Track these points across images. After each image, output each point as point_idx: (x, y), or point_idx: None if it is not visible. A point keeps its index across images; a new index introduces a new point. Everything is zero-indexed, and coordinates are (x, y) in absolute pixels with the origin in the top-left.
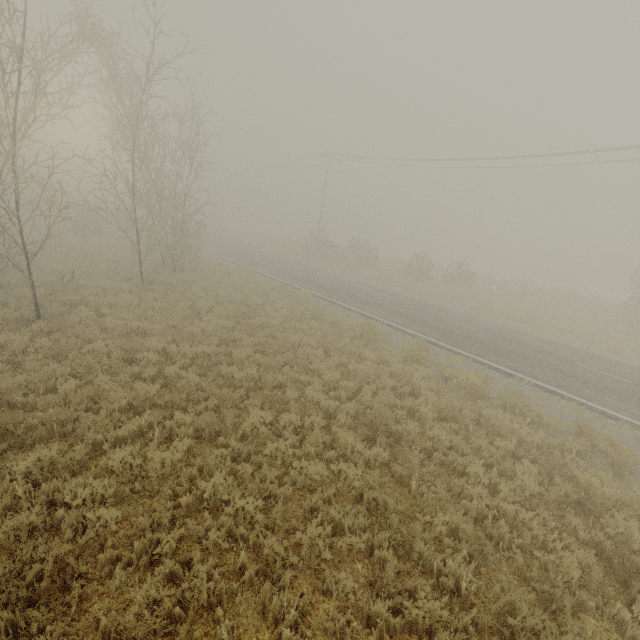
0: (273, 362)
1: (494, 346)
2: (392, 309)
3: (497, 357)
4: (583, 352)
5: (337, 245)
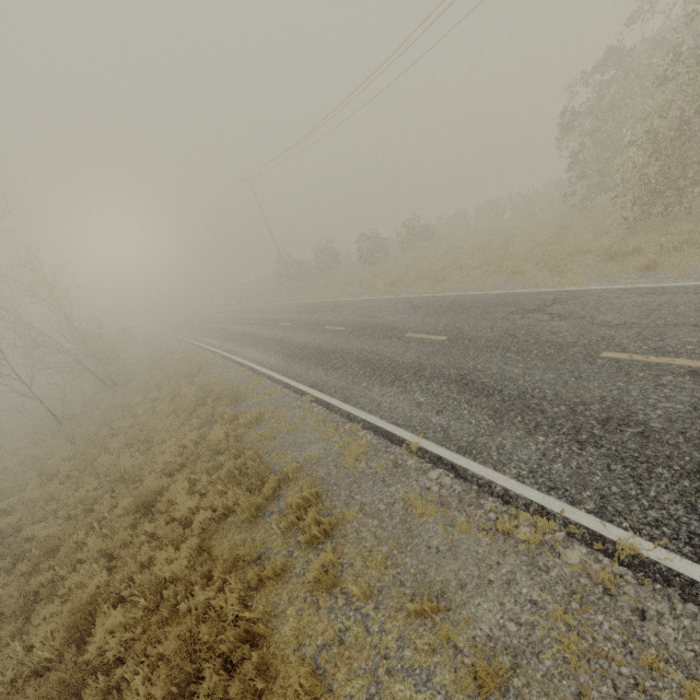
0: (47, 495)
1: (330, 351)
2: (276, 339)
3: (314, 370)
4: (449, 303)
5: (297, 263)
